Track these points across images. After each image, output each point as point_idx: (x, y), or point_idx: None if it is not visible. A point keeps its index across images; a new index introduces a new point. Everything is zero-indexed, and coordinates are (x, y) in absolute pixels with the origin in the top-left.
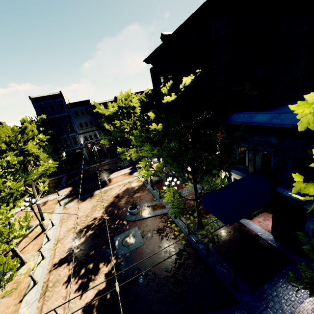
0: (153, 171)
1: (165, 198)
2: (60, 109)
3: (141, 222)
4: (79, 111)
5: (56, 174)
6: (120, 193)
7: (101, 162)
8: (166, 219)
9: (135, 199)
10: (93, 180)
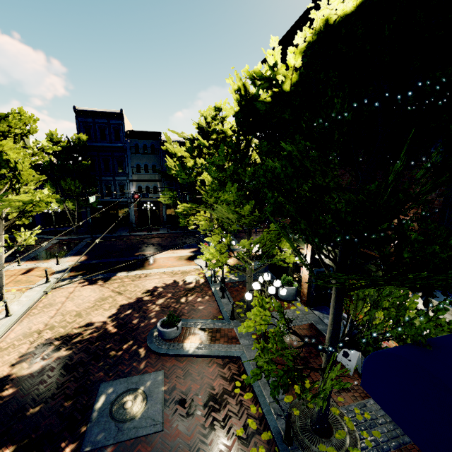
0: (231, 263)
1: (245, 324)
2: (114, 136)
3: (175, 364)
4: (142, 146)
5: (76, 233)
6: (160, 286)
7: (152, 231)
8: (234, 373)
9: (182, 306)
10: (126, 255)
